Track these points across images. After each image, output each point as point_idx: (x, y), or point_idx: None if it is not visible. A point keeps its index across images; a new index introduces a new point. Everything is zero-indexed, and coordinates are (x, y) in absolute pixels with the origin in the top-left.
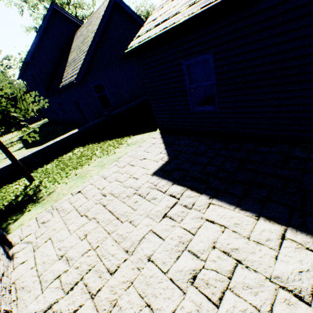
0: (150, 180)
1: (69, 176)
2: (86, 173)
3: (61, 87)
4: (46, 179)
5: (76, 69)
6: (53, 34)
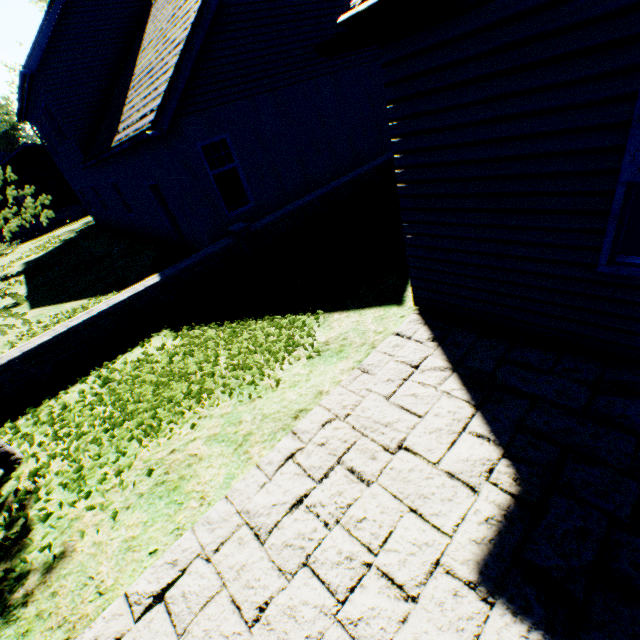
0: (486, 636)
1: (128, 470)
2: (184, 471)
3: (117, 146)
4: (55, 461)
5: (153, 96)
6: (96, 1)
